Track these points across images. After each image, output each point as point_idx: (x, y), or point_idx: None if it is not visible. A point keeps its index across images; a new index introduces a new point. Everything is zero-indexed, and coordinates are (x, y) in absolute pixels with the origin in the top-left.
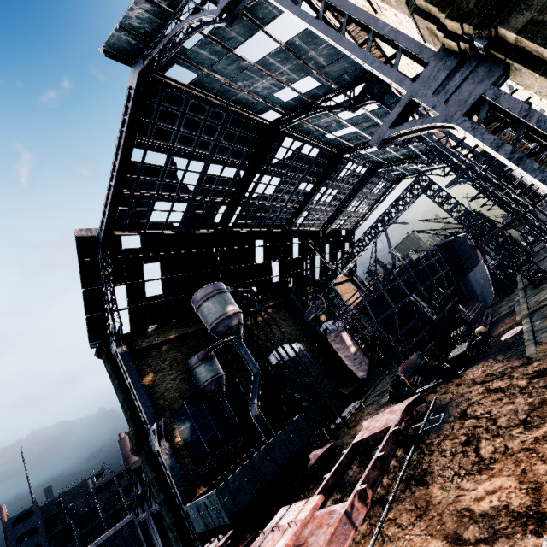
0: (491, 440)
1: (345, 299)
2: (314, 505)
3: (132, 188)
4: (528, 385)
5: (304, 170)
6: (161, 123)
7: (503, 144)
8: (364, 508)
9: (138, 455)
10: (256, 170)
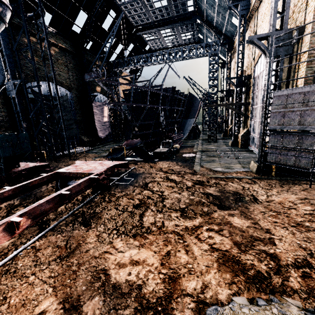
0: (155, 213)
1: (120, 90)
2: None
3: None
4: (193, 187)
5: None
6: None
7: None
8: (7, 237)
9: None
10: None
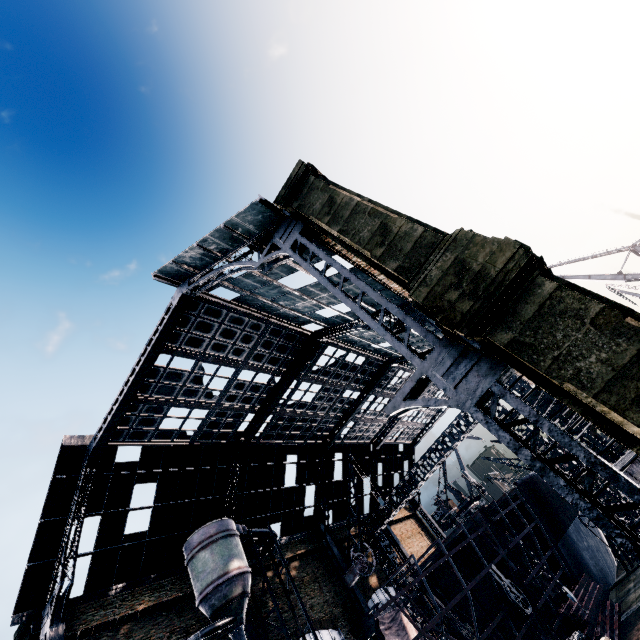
0: None
1: (406, 548)
2: None
3: (147, 392)
4: None
5: (349, 377)
6: (196, 332)
7: (521, 446)
8: None
9: None
10: (293, 377)
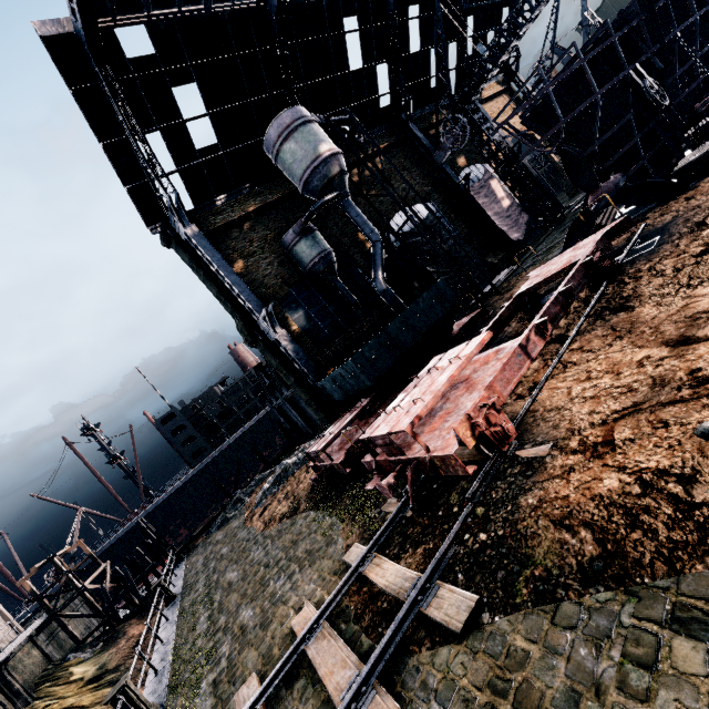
0: None
1: None
2: (480, 341)
3: None
4: None
5: None
6: None
7: None
8: (542, 341)
9: (254, 346)
10: None
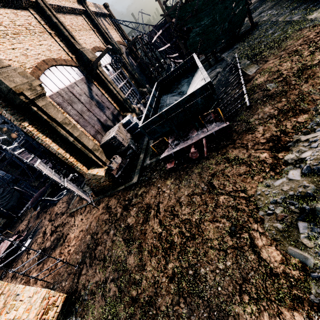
0: (14, 281)
1: None
2: None
3: None
4: (44, 241)
5: None
6: None
7: None
8: None
9: None
10: None
